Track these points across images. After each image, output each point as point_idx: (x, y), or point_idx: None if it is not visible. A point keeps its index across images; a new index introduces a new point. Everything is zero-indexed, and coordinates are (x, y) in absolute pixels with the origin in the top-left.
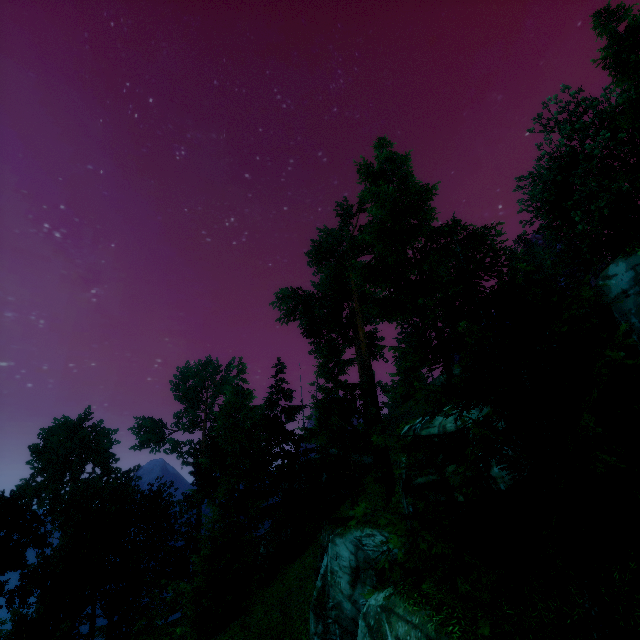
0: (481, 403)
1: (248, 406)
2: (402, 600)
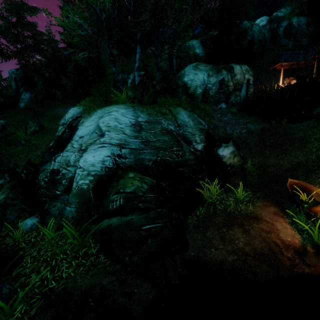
0: (199, 41)
1: (26, 3)
2: (200, 63)
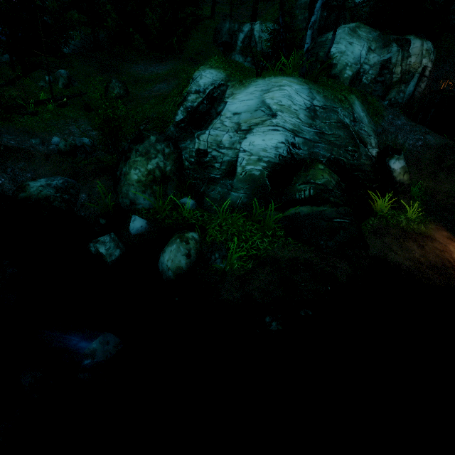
0: None
1: None
2: (362, 25)
